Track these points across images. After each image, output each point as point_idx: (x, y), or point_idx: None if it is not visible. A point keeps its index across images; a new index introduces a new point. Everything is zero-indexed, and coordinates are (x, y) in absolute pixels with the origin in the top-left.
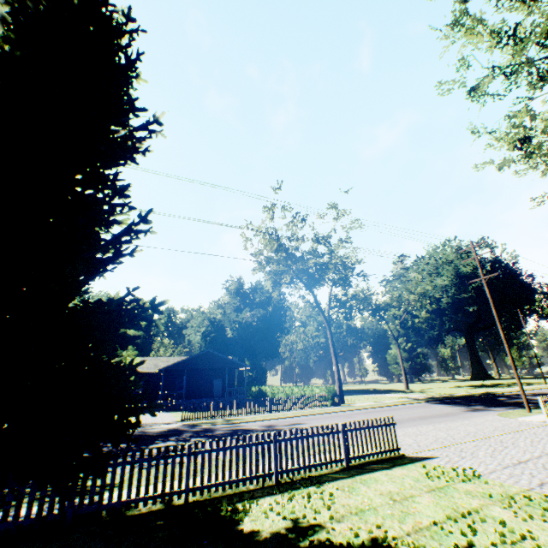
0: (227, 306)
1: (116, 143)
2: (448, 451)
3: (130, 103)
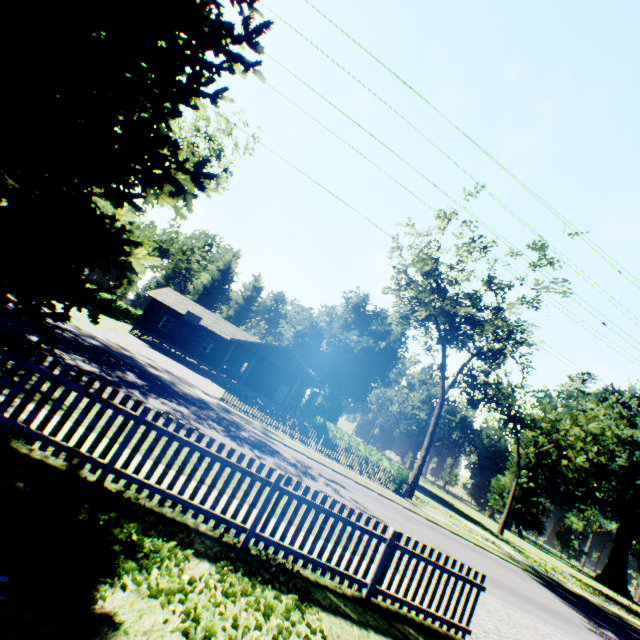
0: (336, 318)
1: None
2: None
3: None
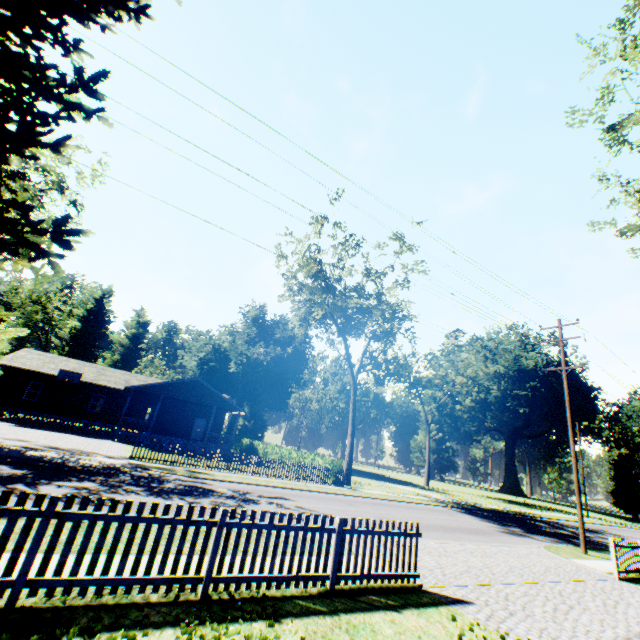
0: (239, 335)
1: None
2: (487, 595)
3: None
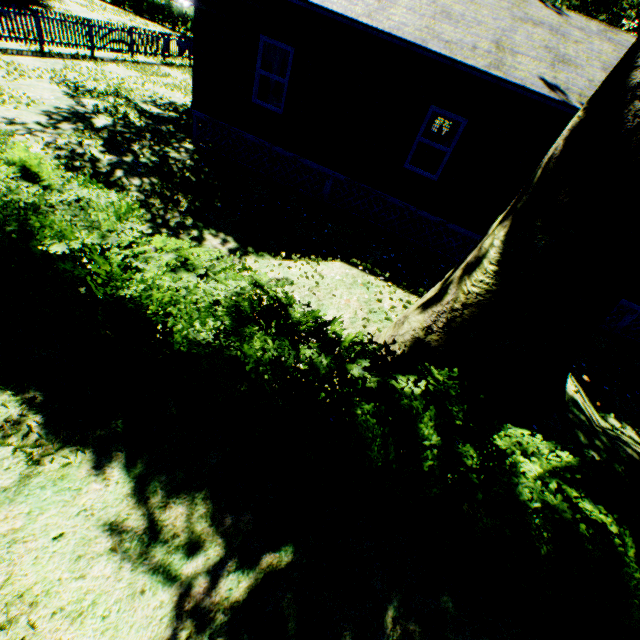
0: None
1: None
2: None
3: None
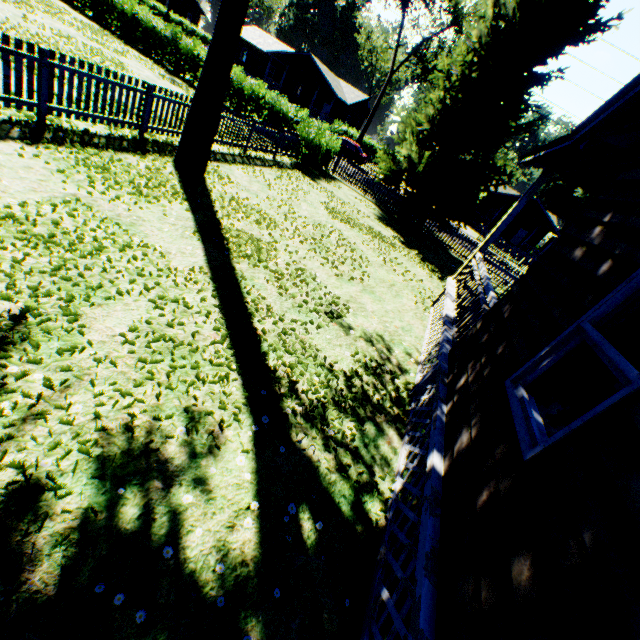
0: None
1: (557, 70)
2: None
3: (596, 21)
